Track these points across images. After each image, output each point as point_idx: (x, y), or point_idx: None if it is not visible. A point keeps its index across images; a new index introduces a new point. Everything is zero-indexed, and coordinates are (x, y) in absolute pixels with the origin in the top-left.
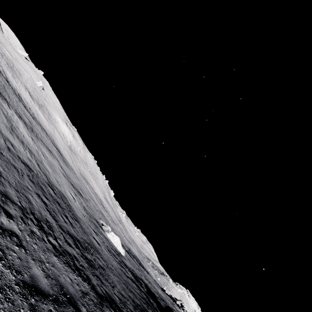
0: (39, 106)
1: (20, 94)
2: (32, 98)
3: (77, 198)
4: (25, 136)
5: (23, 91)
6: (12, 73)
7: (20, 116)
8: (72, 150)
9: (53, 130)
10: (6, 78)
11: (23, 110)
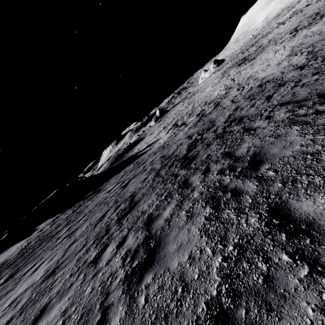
0: None
1: None
2: None
3: None
4: None
5: None
6: None
7: None
8: None
9: None
10: None
11: None
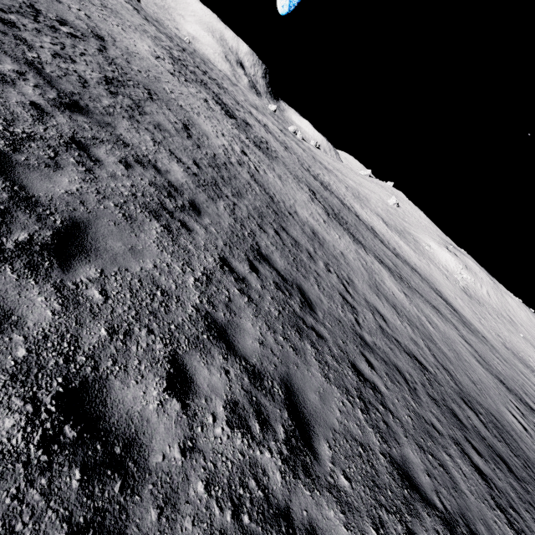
0: (399, 234)
1: (373, 226)
2: (388, 226)
3: (530, 424)
4: (395, 293)
5: (375, 221)
6: (359, 203)
7: (380, 261)
8: (470, 295)
9: (427, 266)
10: (355, 214)
11: (381, 249)
